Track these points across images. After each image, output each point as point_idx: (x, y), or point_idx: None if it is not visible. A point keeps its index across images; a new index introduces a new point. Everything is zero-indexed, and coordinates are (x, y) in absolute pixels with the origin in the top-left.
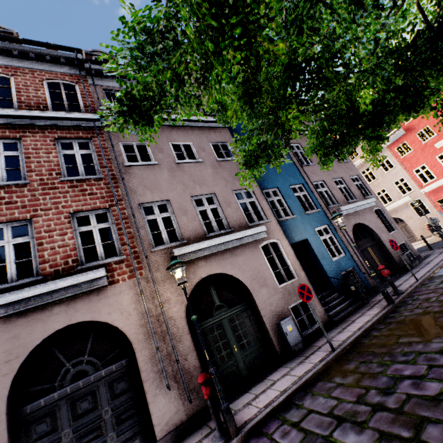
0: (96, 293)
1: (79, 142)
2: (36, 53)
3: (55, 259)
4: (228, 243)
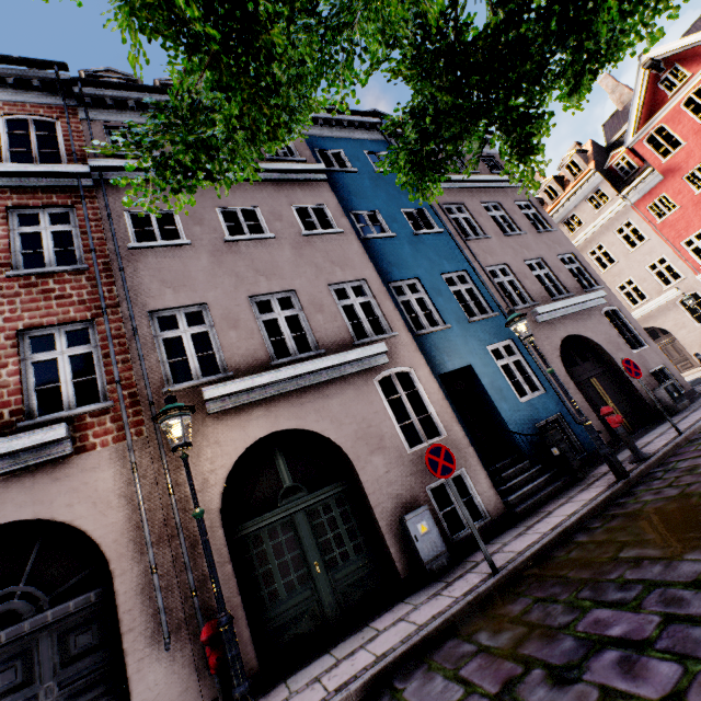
0: (49, 470)
1: (53, 213)
2: None
3: None
4: (313, 375)
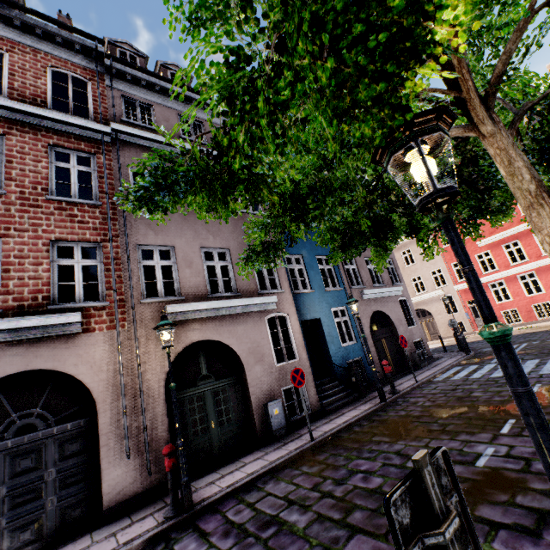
0: (65, 340)
1: (79, 156)
2: (44, 30)
3: (21, 292)
4: (232, 308)
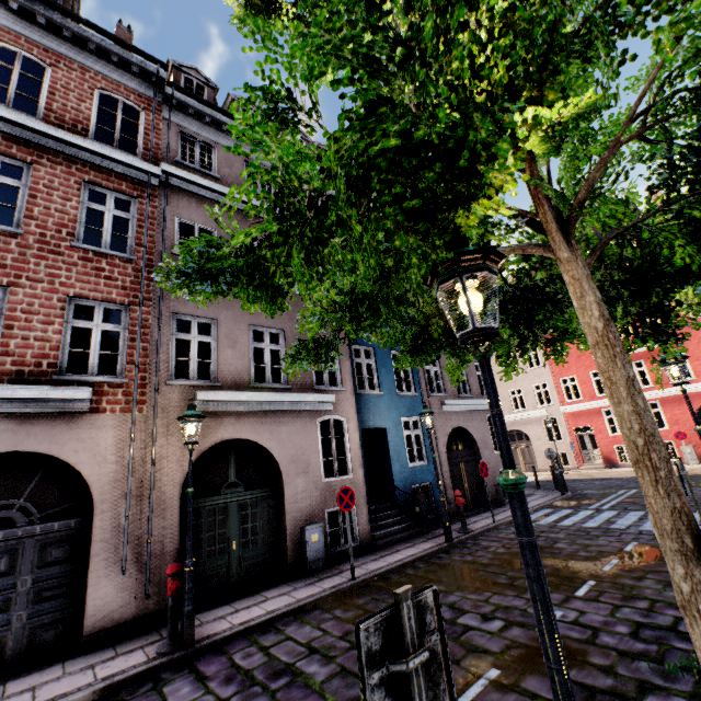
0: (67, 419)
1: (118, 198)
2: (99, 46)
3: (23, 355)
4: (277, 403)
